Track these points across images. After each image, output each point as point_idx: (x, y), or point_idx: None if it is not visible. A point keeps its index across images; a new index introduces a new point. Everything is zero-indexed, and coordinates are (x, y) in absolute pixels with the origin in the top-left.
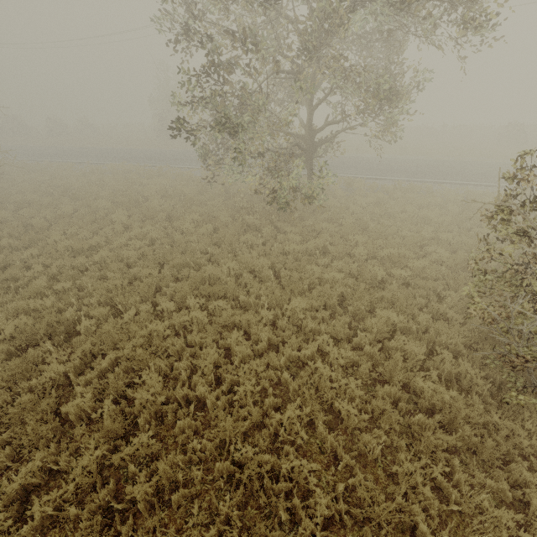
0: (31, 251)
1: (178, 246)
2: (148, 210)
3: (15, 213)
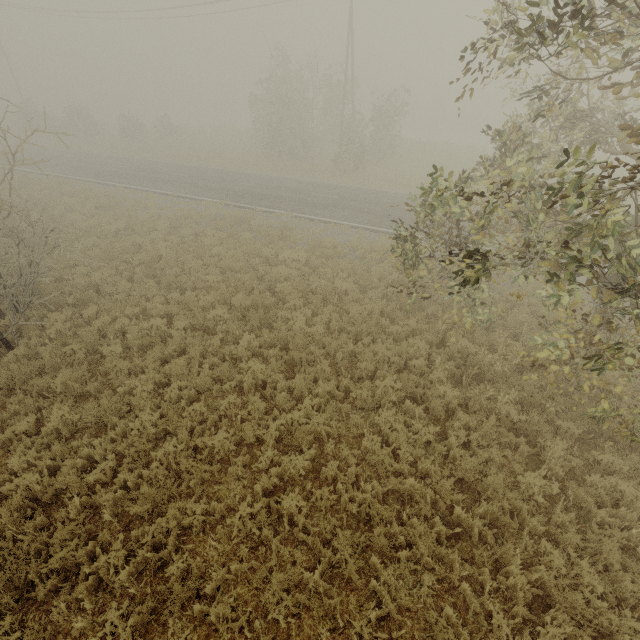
0: (101, 465)
1: (369, 459)
2: (291, 338)
3: (76, 310)
